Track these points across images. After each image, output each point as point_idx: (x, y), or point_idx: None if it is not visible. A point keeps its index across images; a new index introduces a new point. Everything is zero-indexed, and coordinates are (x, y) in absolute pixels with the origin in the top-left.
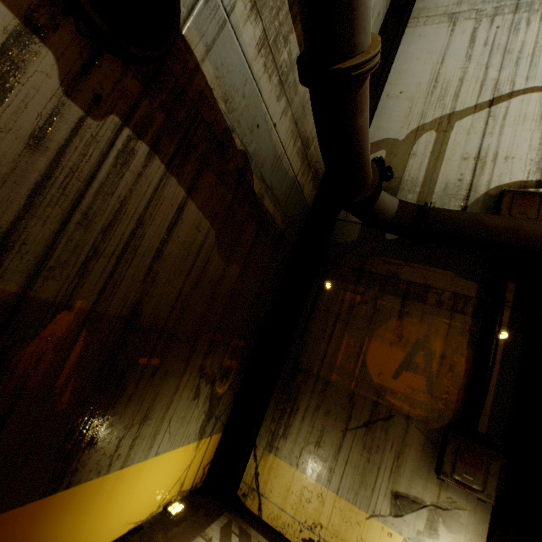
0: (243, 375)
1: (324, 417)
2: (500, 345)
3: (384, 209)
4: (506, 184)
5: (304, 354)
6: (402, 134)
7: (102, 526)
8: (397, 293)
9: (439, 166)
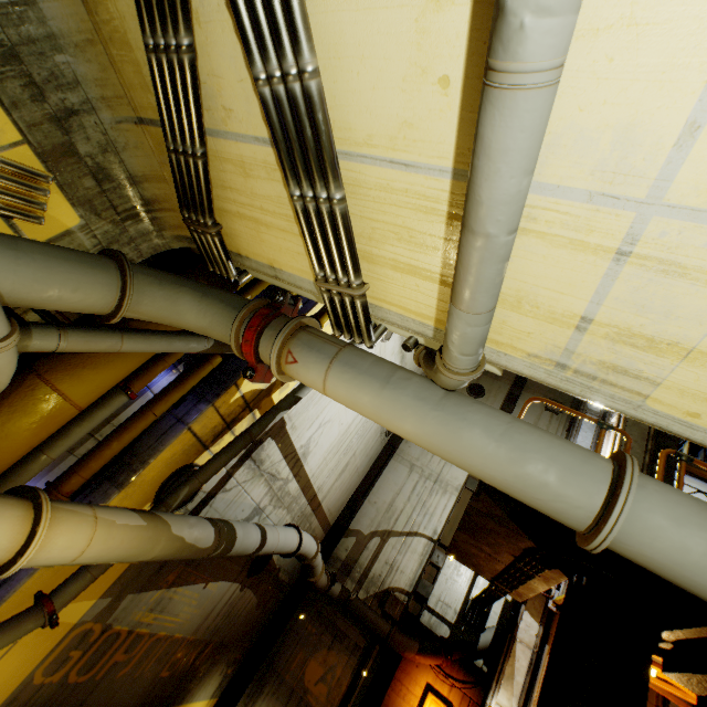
0: (241, 662)
1: (275, 700)
2: (363, 678)
3: (332, 593)
4: (396, 586)
5: (277, 657)
6: (367, 531)
7: None
8: (332, 633)
9: (375, 561)
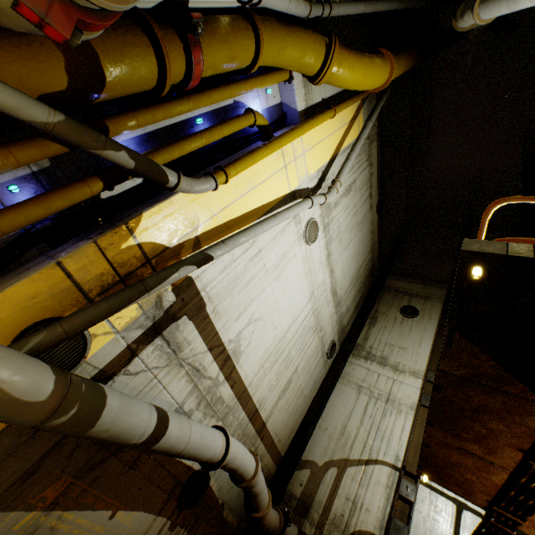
0: None
1: None
2: None
3: None
4: (363, 530)
5: None
6: (321, 461)
7: None
8: None
9: (334, 498)
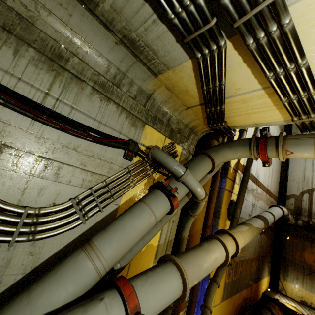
0: (271, 261)
1: (296, 271)
2: None
3: (298, 224)
4: None
5: (286, 255)
6: (297, 193)
7: (262, 288)
8: (308, 240)
9: (311, 204)
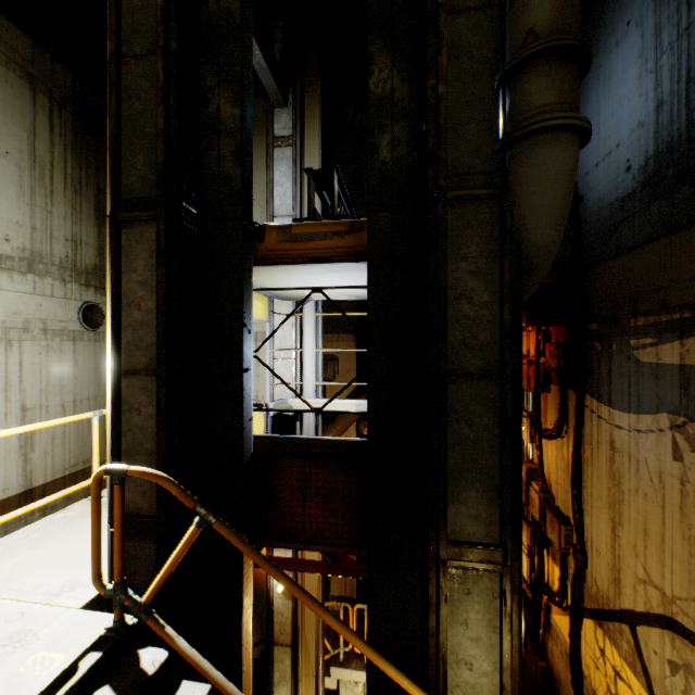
0: None
1: None
2: None
3: None
4: None
5: None
6: None
7: None
8: None
9: None
